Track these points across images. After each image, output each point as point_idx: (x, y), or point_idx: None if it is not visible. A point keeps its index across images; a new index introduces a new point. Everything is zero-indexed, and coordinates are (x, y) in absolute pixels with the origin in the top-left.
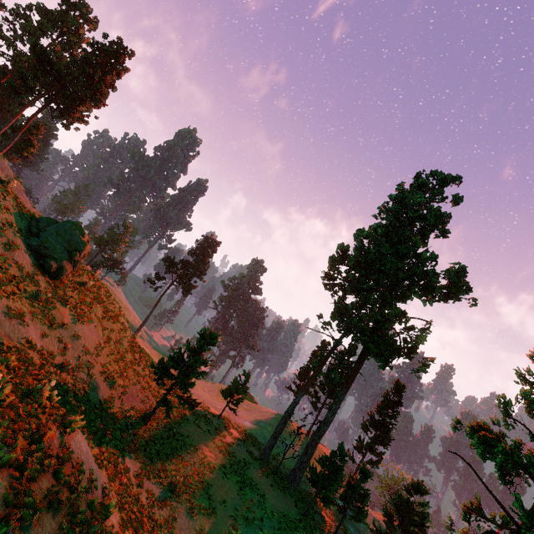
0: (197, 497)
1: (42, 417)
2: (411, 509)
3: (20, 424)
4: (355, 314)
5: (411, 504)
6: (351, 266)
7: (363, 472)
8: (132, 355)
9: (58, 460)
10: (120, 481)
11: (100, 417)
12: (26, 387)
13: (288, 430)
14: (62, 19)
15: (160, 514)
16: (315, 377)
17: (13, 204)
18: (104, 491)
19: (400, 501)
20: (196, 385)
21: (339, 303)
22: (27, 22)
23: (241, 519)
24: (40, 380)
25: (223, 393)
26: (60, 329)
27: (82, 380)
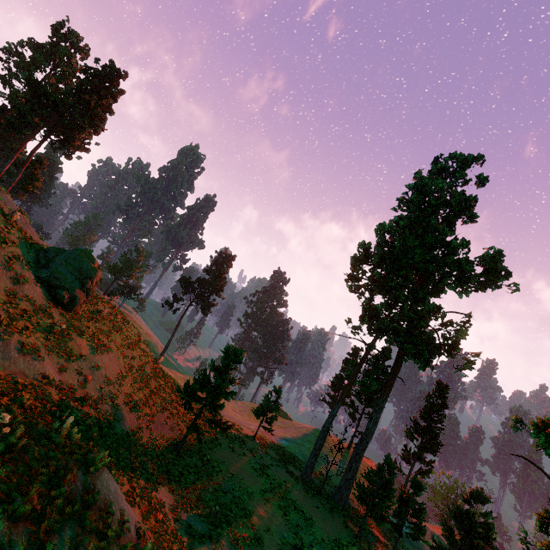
0: (239, 527)
1: (62, 458)
2: (473, 521)
3: (36, 468)
4: (386, 314)
5: (473, 515)
6: (375, 264)
7: (415, 485)
8: (156, 382)
9: (83, 503)
10: (156, 517)
11: (129, 450)
12: (42, 426)
13: (327, 446)
14: (54, 51)
15: (202, 549)
16: (351, 386)
17: (19, 237)
18: (138, 531)
19: (460, 512)
20: (226, 406)
21: (367, 304)
22: (21, 58)
23: (289, 547)
24: (60, 417)
25: (255, 412)
26: (78, 362)
27: (106, 413)
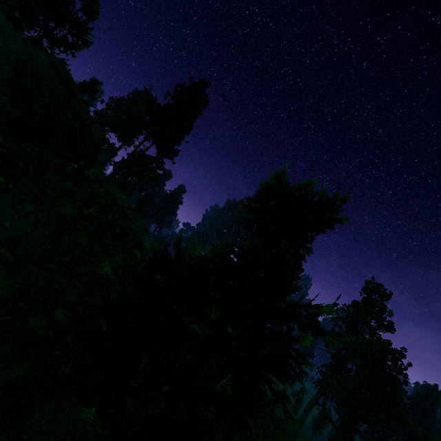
0: None
1: None
2: None
3: None
4: None
5: None
6: None
7: None
8: None
9: None
10: None
11: None
12: None
13: None
14: None
15: None
16: None
17: None
18: None
19: None
20: None
21: None
22: None
23: None
24: None
25: None
26: None
27: None
